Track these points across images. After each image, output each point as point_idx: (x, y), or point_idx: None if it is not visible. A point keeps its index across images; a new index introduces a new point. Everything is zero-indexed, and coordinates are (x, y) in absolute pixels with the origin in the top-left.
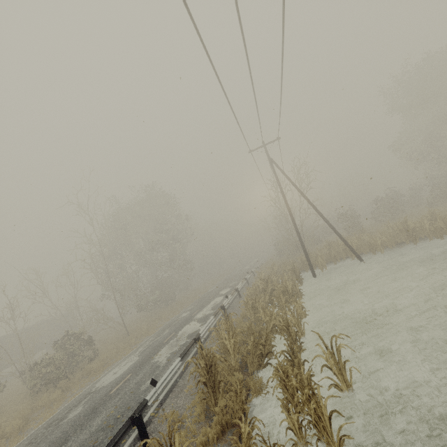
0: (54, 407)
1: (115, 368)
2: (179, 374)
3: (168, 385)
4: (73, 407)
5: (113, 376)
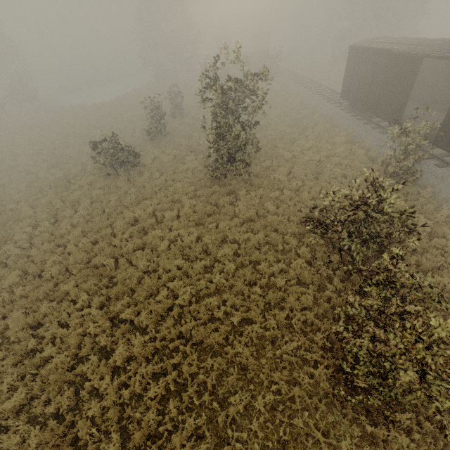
0: None
1: None
2: None
3: None
4: None
5: None
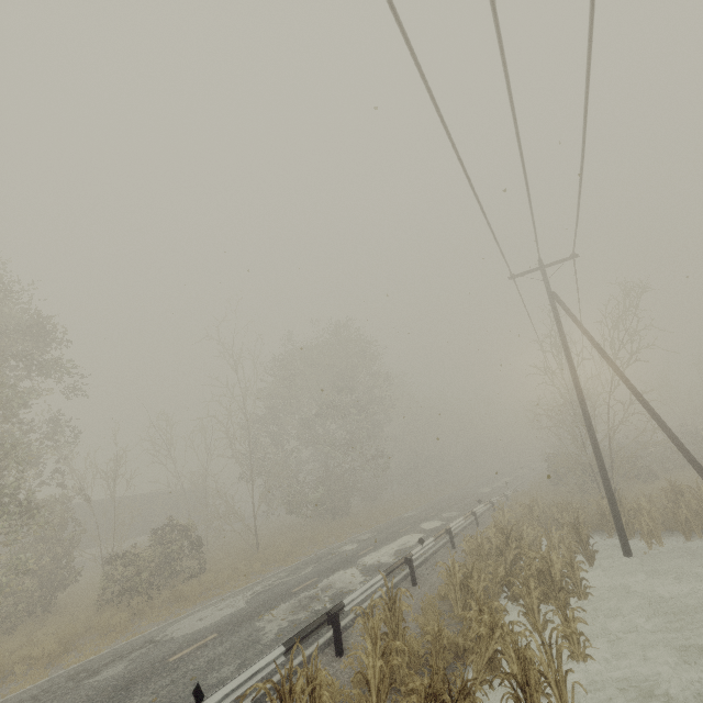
0: (107, 640)
1: (208, 608)
2: (277, 680)
3: (249, 697)
4: (118, 658)
5: (195, 623)
